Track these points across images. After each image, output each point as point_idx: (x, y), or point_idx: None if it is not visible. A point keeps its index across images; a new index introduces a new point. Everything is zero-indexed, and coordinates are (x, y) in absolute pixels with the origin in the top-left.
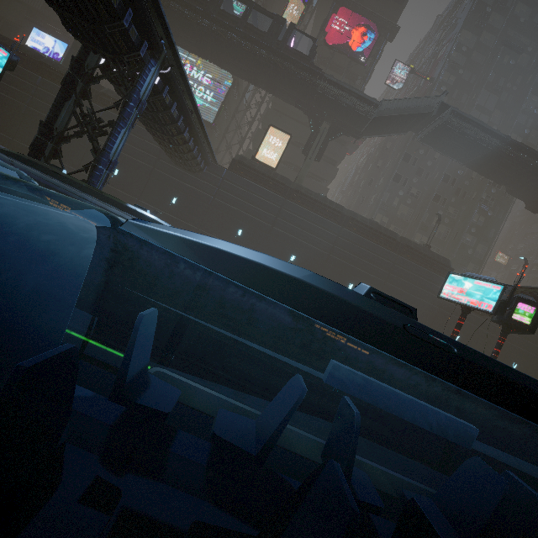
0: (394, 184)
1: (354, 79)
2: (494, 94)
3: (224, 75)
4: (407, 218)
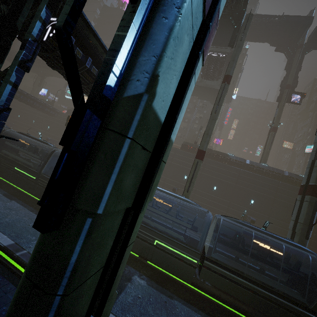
0: None
1: None
2: None
3: None
4: None
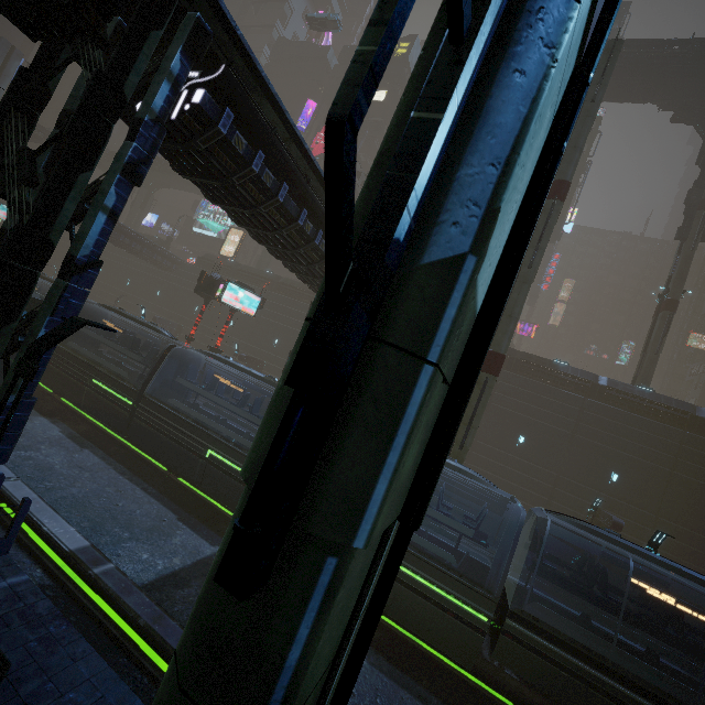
0: None
1: None
2: None
3: None
4: None
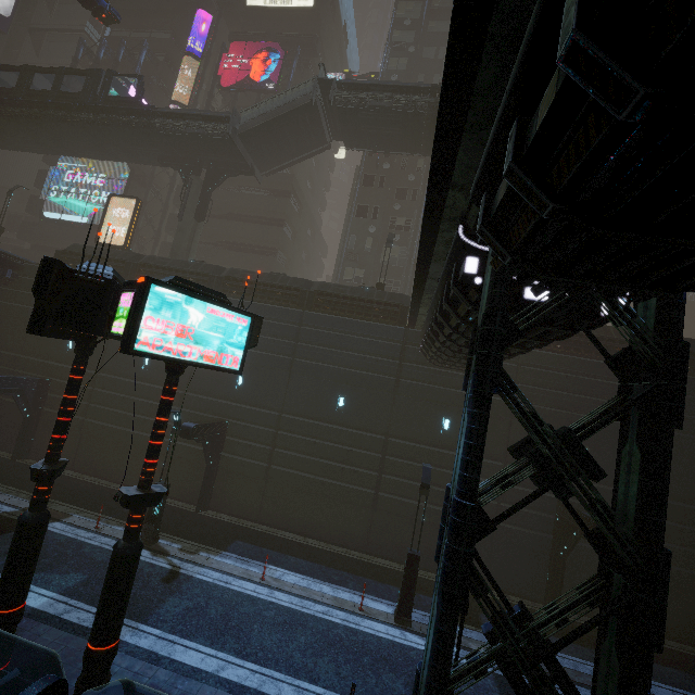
0: (359, 221)
1: None
2: None
3: (119, 169)
4: (402, 263)
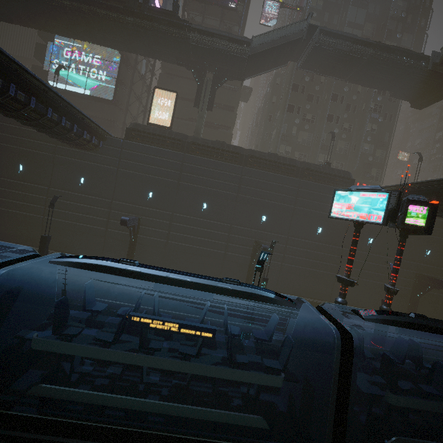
0: (289, 115)
1: (231, 27)
2: (362, 8)
3: (111, 52)
4: (308, 143)
